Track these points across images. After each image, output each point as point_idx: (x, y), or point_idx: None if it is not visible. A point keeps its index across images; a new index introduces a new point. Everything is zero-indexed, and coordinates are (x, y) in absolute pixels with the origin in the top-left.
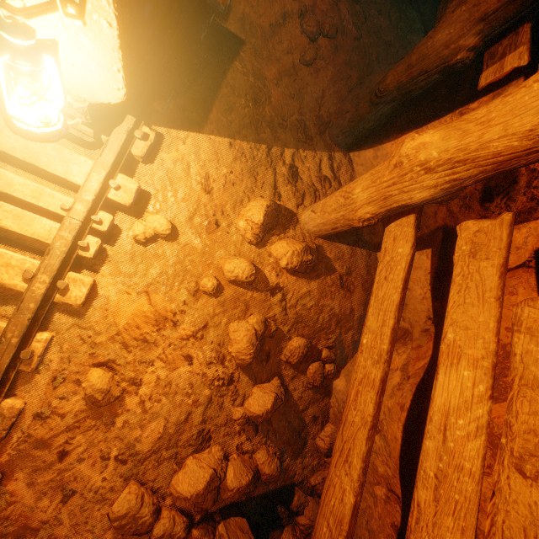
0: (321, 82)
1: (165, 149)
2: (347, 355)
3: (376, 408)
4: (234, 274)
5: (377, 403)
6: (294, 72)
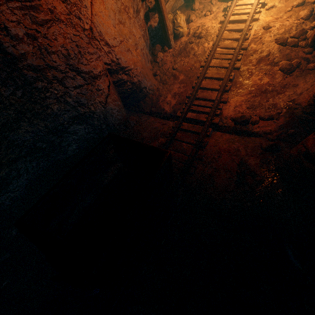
0: None
1: None
2: None
3: None
4: (297, 2)
5: None
6: None
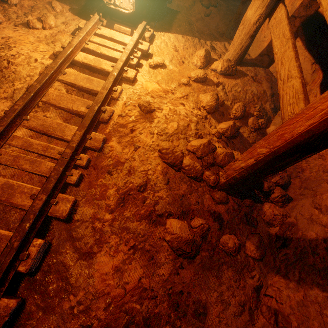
0: (215, 21)
1: (156, 39)
2: (270, 117)
3: (295, 52)
4: (196, 74)
5: (295, 51)
6: (202, 20)
